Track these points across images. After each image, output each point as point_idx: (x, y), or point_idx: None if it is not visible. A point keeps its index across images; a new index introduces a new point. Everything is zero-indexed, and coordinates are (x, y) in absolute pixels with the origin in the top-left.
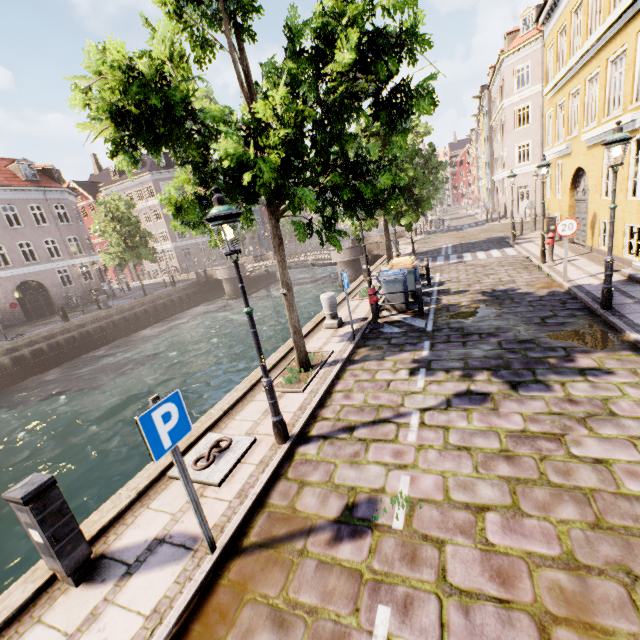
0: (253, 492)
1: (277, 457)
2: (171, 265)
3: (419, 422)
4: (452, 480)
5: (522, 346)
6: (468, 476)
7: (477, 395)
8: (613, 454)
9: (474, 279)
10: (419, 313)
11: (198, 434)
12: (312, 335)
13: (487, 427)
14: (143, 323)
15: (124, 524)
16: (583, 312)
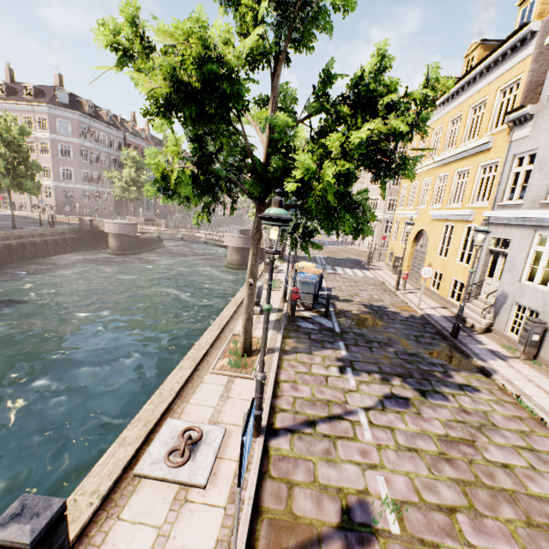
0: (248, 496)
1: (257, 453)
2: (46, 202)
3: (368, 421)
4: (418, 481)
5: (413, 358)
6: (428, 477)
7: (401, 399)
8: (510, 460)
9: (353, 291)
10: (325, 314)
11: (156, 419)
12: (237, 317)
13: (421, 430)
14: (3, 258)
15: (91, 545)
16: (439, 336)
